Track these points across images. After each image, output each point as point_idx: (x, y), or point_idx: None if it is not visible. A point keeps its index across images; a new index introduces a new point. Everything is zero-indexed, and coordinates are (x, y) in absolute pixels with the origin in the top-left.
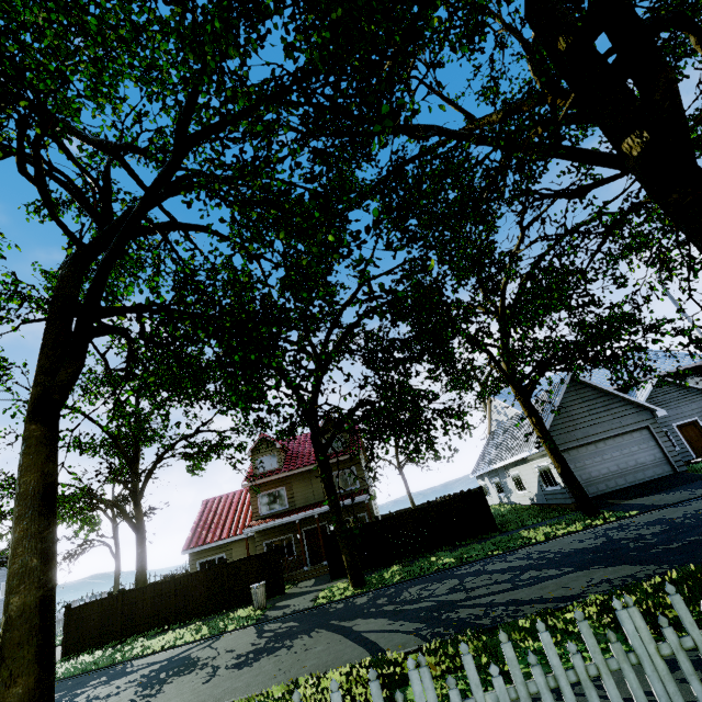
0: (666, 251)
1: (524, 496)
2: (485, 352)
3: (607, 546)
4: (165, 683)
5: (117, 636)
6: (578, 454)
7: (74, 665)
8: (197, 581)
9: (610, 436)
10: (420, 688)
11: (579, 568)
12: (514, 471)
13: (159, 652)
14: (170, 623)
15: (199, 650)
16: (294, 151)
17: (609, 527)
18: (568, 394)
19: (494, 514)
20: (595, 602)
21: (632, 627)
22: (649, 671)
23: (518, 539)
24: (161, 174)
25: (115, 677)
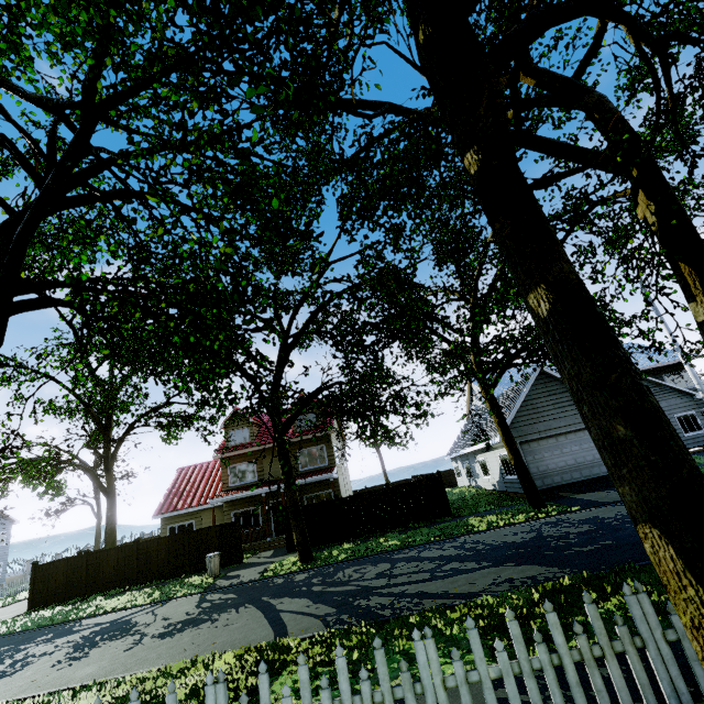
0: (636, 250)
1: (489, 481)
2: (446, 343)
3: (532, 543)
4: (94, 647)
5: (81, 593)
6: (538, 446)
7: (33, 619)
8: (160, 547)
9: (572, 430)
10: (213, 703)
11: (495, 564)
12: (481, 457)
13: (110, 612)
14: (132, 584)
15: (141, 615)
16: (258, 119)
17: (547, 521)
18: (536, 386)
19: (457, 498)
20: (481, 604)
21: (424, 659)
22: (431, 702)
23: (463, 526)
24: (71, 145)
25: (60, 635)
